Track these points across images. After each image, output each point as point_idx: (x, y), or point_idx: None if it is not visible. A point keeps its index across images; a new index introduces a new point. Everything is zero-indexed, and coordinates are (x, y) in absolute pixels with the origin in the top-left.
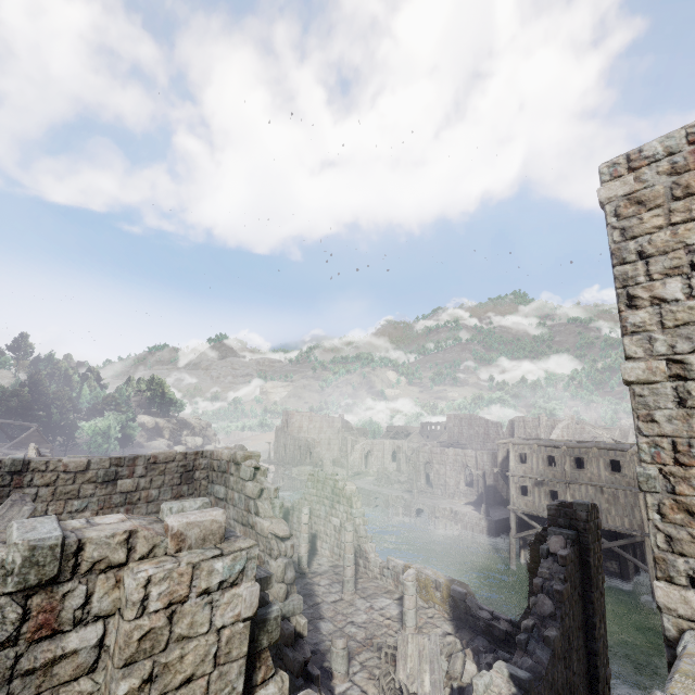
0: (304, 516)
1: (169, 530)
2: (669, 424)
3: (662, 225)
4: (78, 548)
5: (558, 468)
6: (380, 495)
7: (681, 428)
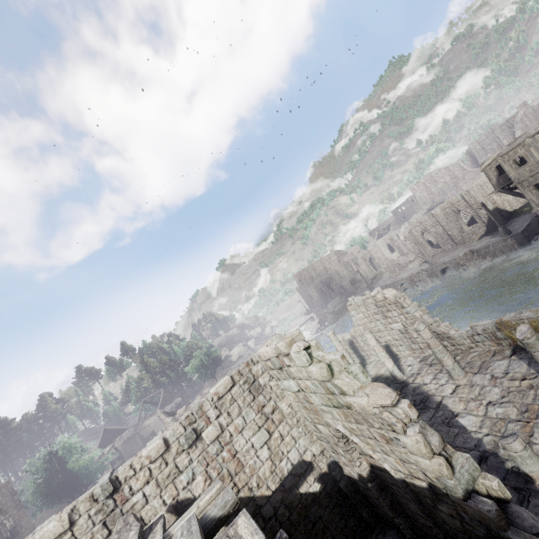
0: (370, 341)
1: None
2: None
3: None
4: None
5: None
6: (403, 281)
7: None
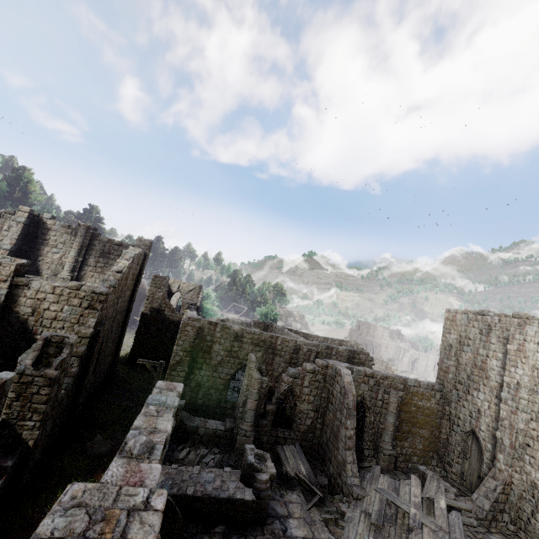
0: None
1: (364, 352)
2: (442, 356)
3: (449, 325)
4: (356, 351)
5: None
6: None
7: (443, 357)
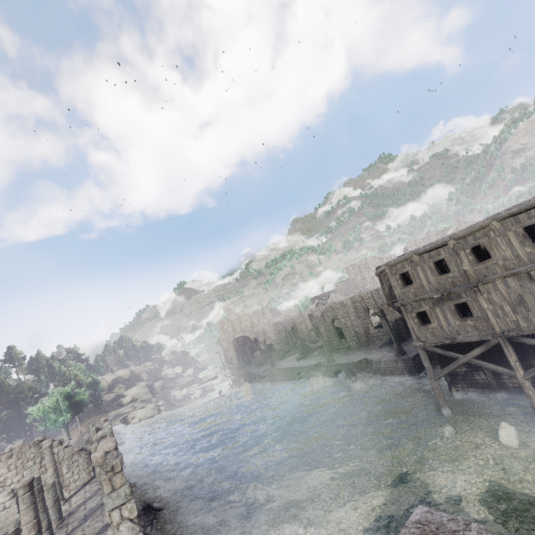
0: None
1: None
2: None
3: None
4: None
5: (455, 272)
6: (300, 369)
7: None
